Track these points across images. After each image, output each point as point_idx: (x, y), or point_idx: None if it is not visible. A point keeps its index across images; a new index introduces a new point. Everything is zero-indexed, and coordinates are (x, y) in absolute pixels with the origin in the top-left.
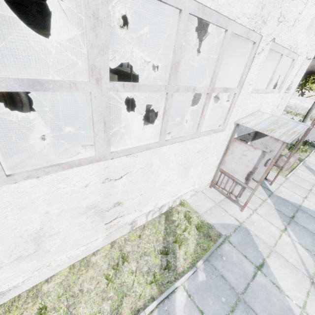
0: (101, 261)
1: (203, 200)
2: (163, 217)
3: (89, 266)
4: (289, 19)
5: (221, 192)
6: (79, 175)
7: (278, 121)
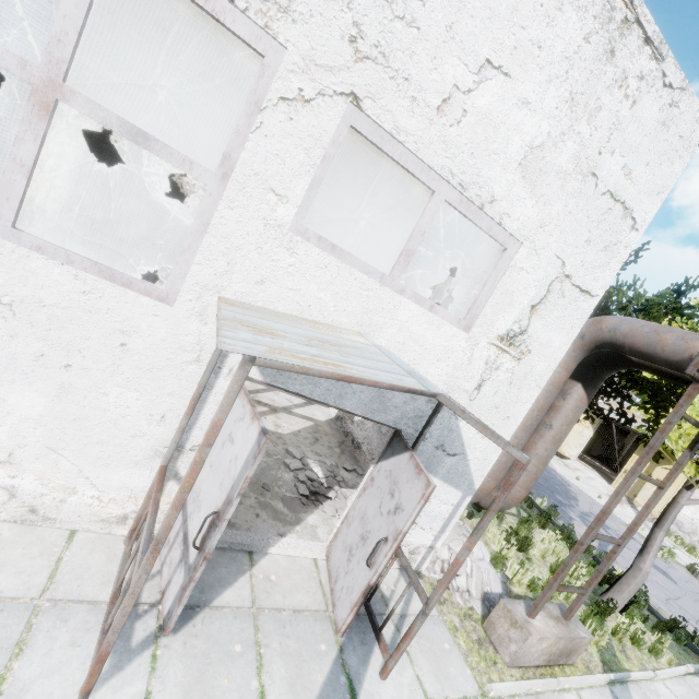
0: None
1: (18, 553)
2: None
3: None
4: (411, 77)
5: (120, 566)
6: None
7: (353, 348)
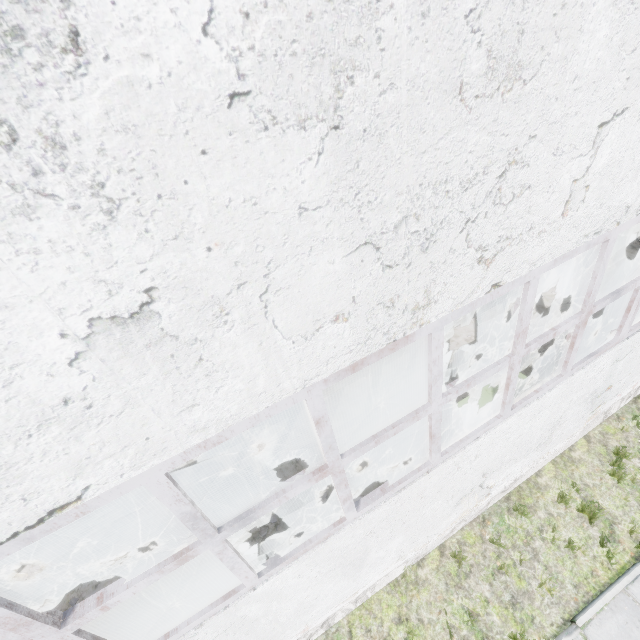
0: (587, 457)
1: None
2: (639, 402)
3: (574, 462)
4: None
5: None
6: (602, 361)
7: None
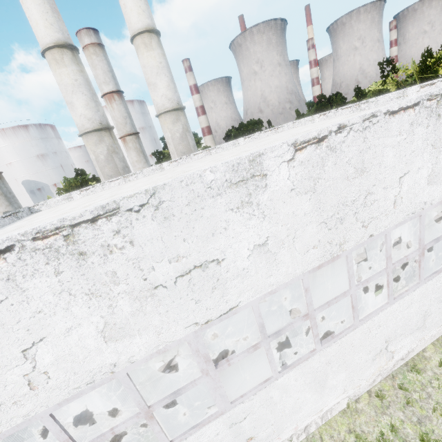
0: None
1: None
2: None
3: None
4: None
5: None
6: None
7: None
